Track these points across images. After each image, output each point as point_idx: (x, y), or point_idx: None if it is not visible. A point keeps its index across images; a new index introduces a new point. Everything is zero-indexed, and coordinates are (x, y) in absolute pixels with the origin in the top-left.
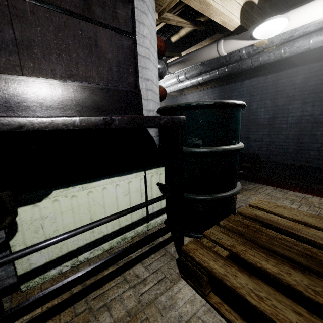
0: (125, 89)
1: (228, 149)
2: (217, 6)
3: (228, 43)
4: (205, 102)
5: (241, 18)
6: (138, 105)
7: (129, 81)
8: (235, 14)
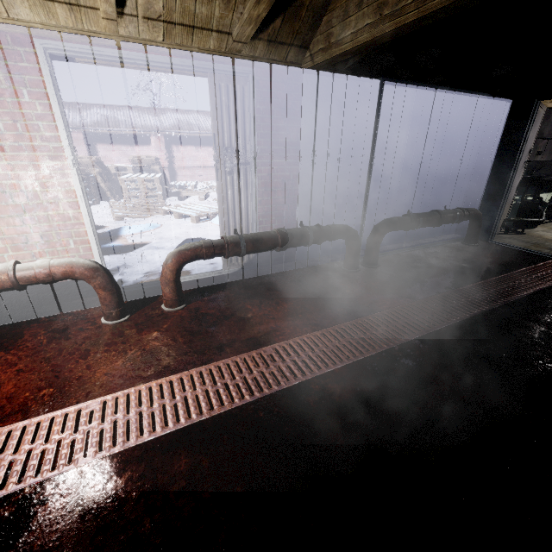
0: None
1: None
2: None
3: None
4: None
5: None
6: None
7: None
8: None
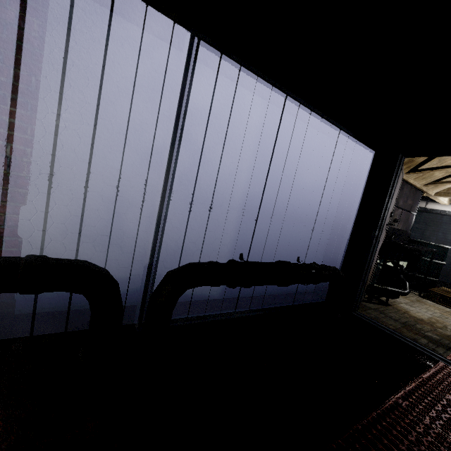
0: (408, 232)
1: (443, 263)
2: (440, 199)
3: (434, 205)
4: (440, 245)
5: (447, 201)
6: (409, 237)
7: (409, 228)
8: (446, 200)
